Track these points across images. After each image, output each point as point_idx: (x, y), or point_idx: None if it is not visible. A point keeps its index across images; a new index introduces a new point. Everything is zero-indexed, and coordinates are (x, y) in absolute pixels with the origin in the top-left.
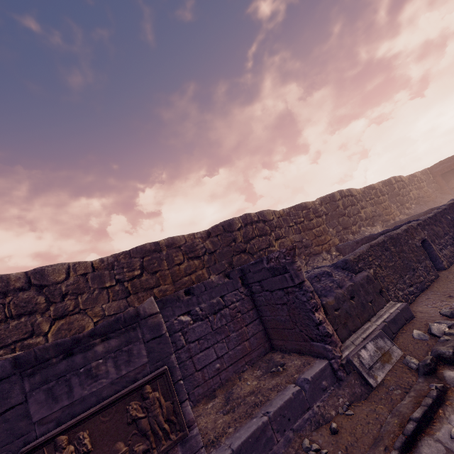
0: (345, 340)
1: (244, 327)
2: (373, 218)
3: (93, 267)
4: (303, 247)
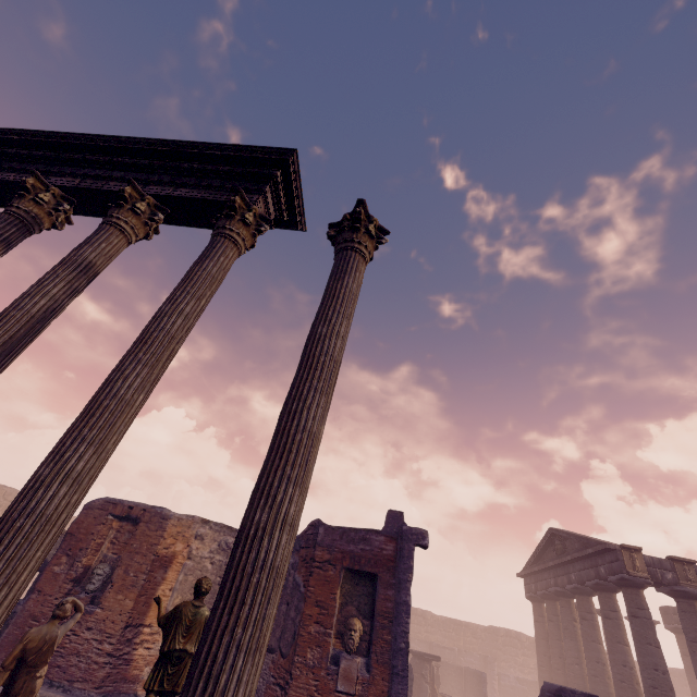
0: (501, 696)
1: None
2: None
3: (438, 619)
4: None
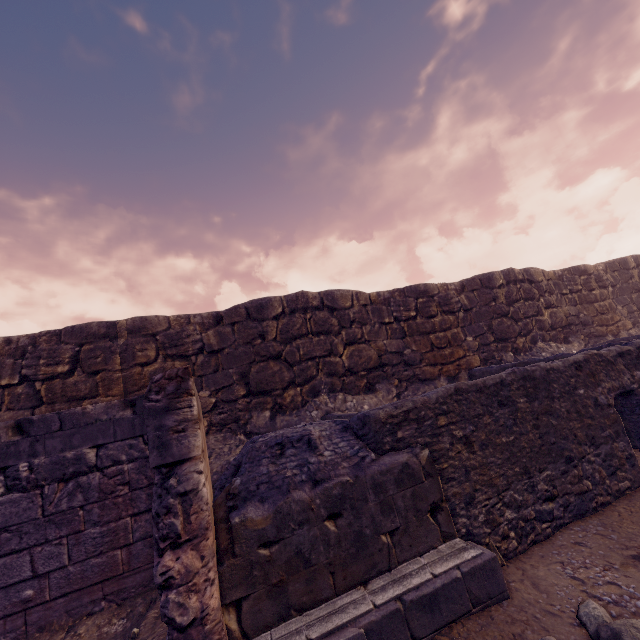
0: (260, 632)
1: (128, 517)
2: (569, 328)
3: None
4: (401, 364)
